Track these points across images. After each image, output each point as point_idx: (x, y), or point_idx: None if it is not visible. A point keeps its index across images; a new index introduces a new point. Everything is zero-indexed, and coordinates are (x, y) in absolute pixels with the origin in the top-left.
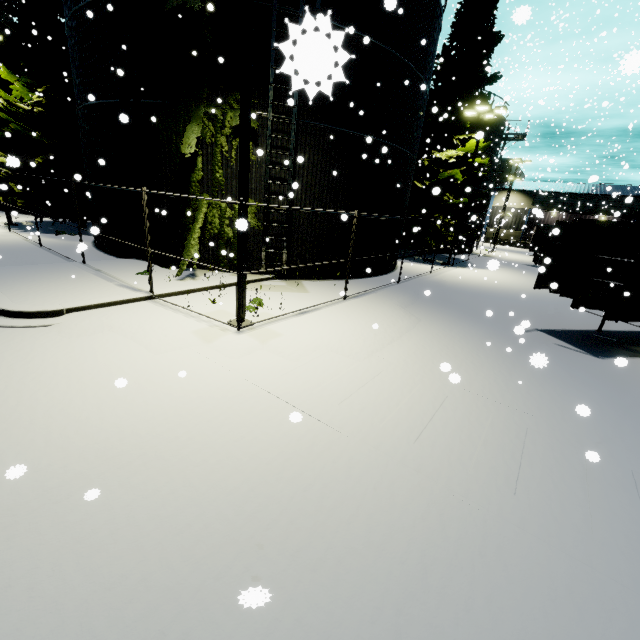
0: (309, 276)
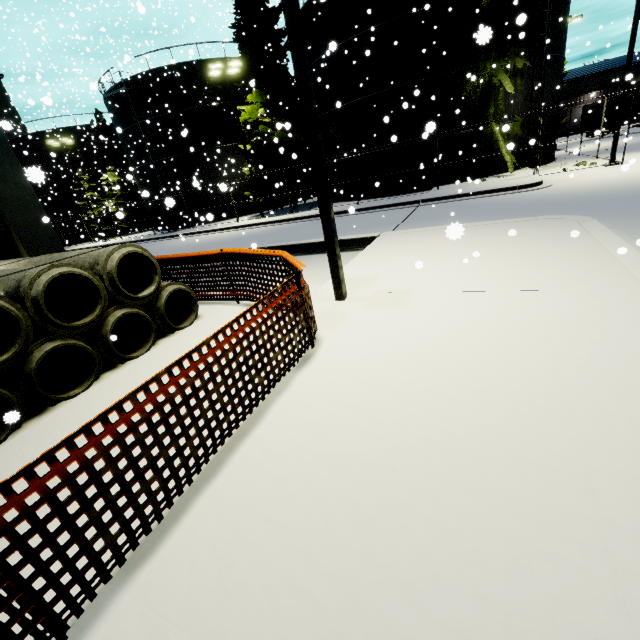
0: (541, 163)
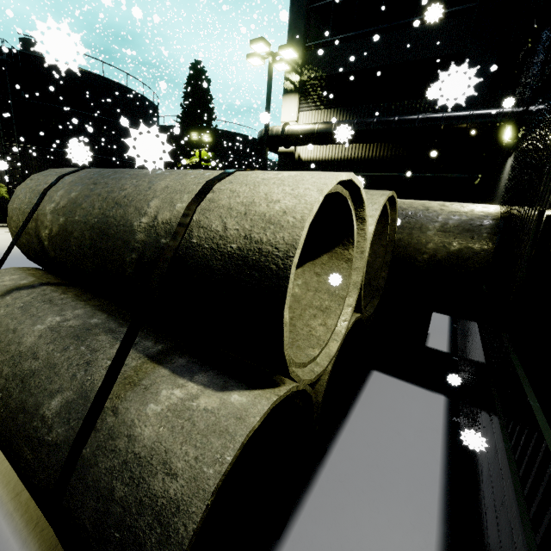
0: None
